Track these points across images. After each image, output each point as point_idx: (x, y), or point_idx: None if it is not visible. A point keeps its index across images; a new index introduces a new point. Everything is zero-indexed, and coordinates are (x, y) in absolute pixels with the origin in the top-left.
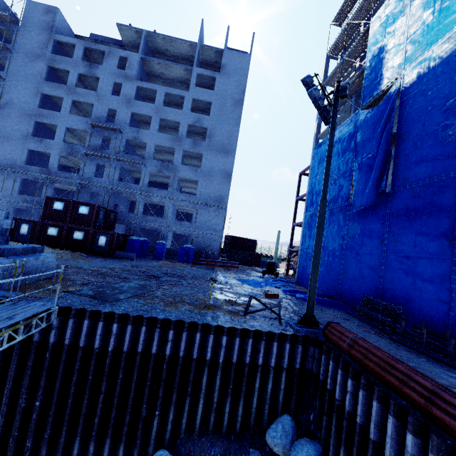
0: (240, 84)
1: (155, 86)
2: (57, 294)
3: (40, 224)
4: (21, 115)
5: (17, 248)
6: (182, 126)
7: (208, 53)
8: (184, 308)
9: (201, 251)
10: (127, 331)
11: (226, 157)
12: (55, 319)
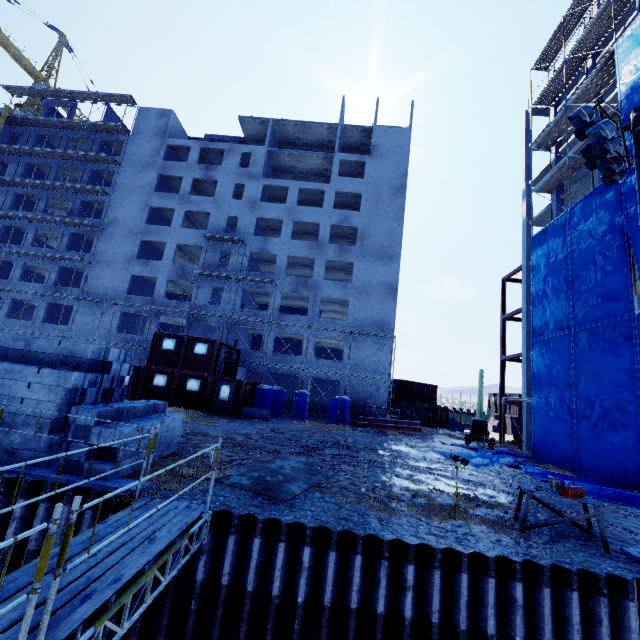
0: (399, 166)
1: (286, 182)
2: (211, 488)
3: (145, 370)
4: (125, 235)
5: (137, 406)
6: (322, 228)
7: (352, 135)
8: (407, 513)
9: (359, 404)
10: (329, 564)
11: (387, 264)
12: (207, 535)
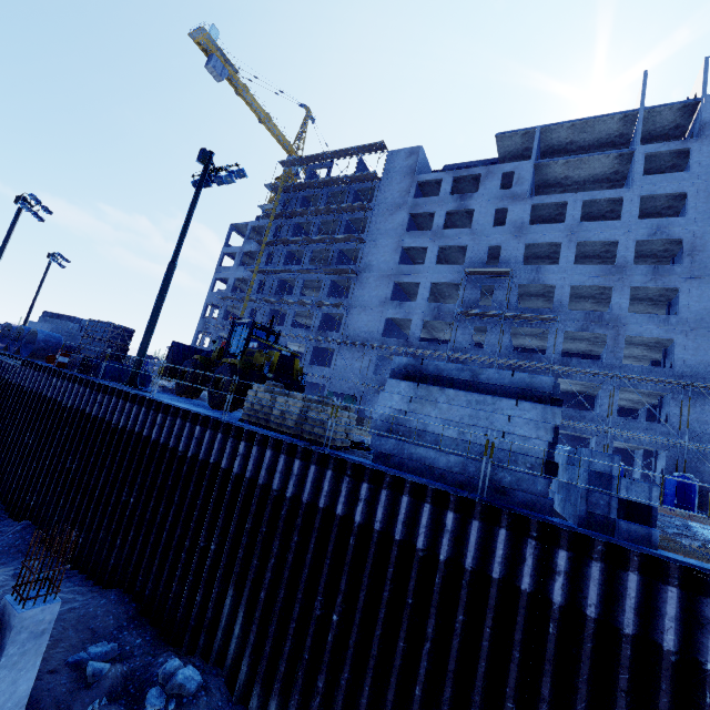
0: None
1: (563, 197)
2: None
3: None
4: (379, 278)
5: None
6: (622, 246)
7: (659, 118)
8: None
9: (703, 489)
10: None
11: None
12: None
